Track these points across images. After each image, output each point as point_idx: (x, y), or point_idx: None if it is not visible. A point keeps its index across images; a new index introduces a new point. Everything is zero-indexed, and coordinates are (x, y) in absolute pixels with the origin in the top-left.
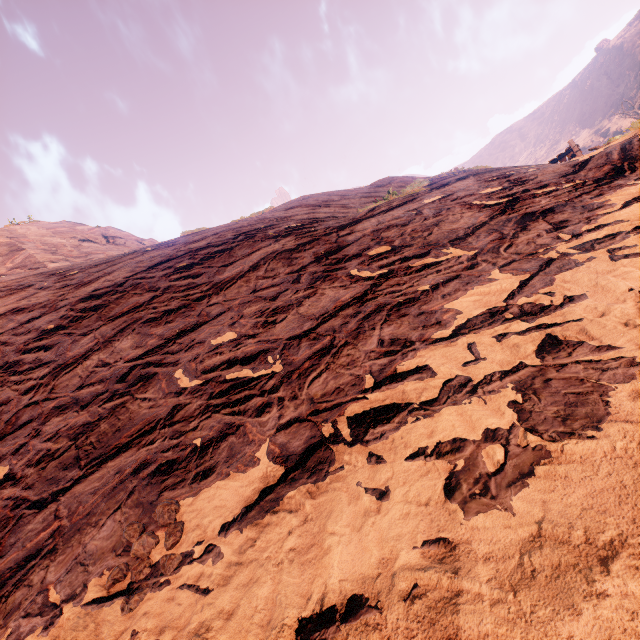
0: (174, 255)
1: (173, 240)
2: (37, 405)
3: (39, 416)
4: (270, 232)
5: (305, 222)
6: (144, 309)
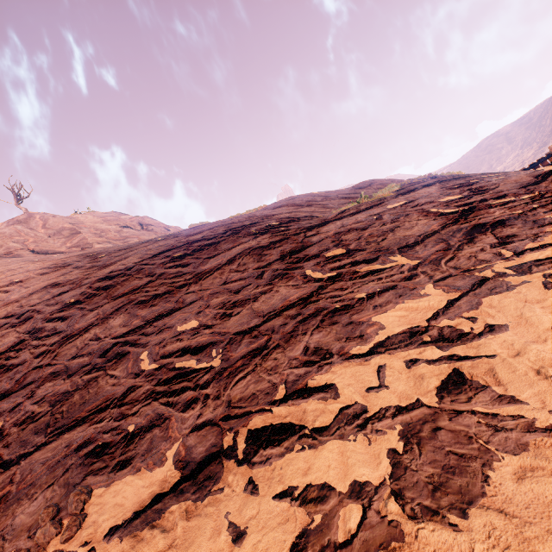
0: (175, 245)
1: (179, 232)
2: (41, 369)
3: (38, 379)
4: (252, 229)
5: (284, 221)
6: (139, 292)
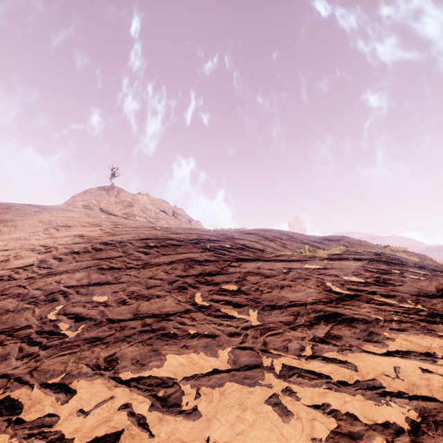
0: (157, 237)
1: (172, 228)
2: (19, 287)
3: (11, 294)
4: (209, 244)
5: (235, 246)
6: (108, 260)
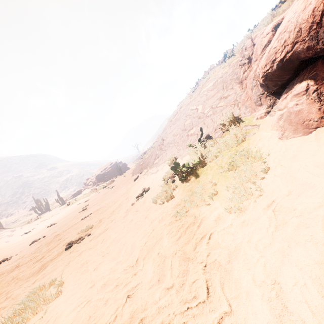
0: None
1: None
2: None
3: None
4: None
5: None
6: None
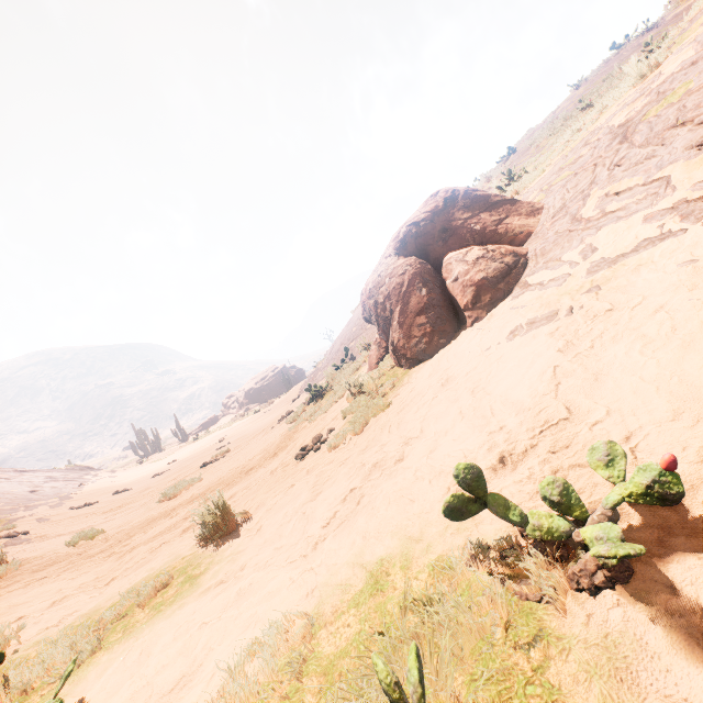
0: None
1: None
2: None
3: None
4: None
5: None
6: None
